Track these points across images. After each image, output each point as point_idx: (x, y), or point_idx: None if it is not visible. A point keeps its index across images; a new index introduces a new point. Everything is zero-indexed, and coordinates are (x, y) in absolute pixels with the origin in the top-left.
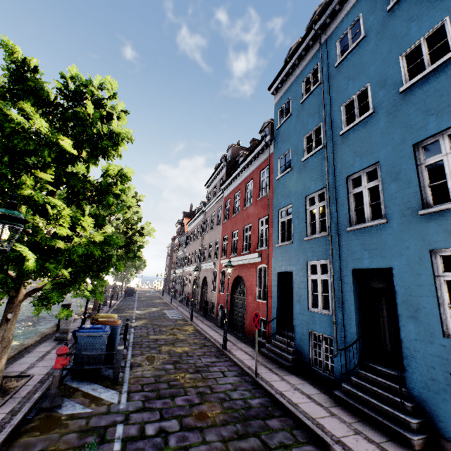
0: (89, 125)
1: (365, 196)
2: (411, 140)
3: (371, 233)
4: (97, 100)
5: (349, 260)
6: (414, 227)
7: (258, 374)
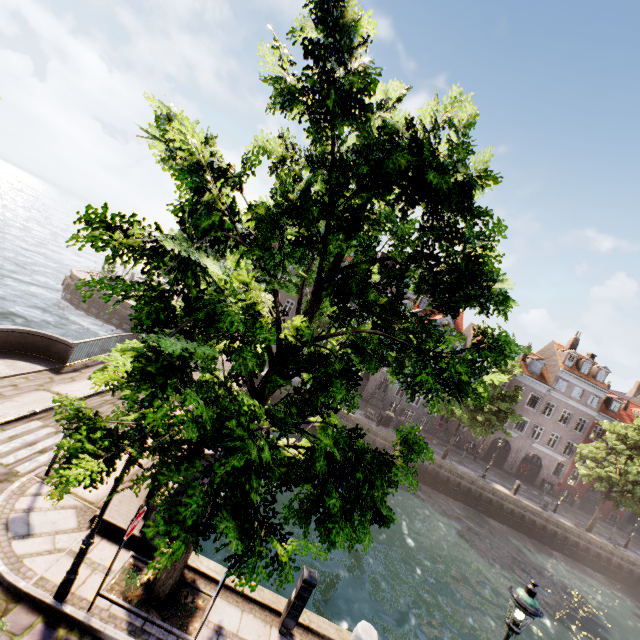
0: None
1: None
2: None
3: None
4: None
5: None
6: None
7: None
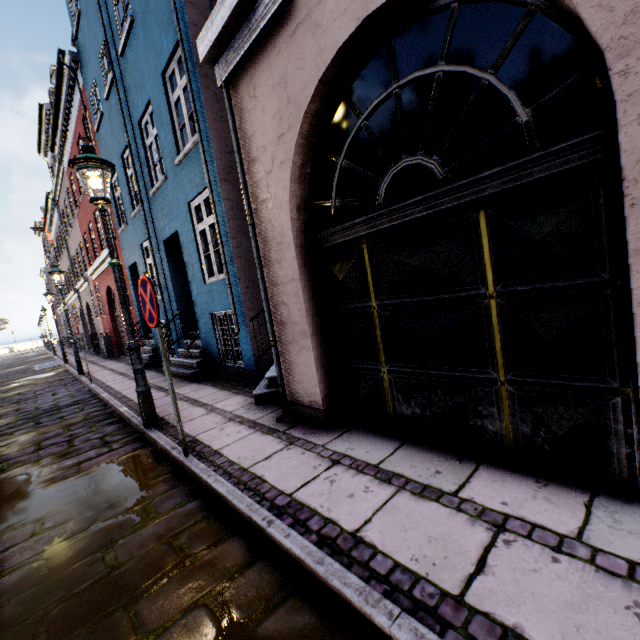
0: None
1: (155, 149)
2: (160, 68)
3: (163, 195)
4: None
5: (160, 232)
6: (179, 181)
7: (100, 381)
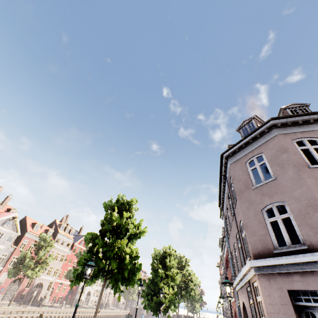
0: (168, 262)
1: None
2: None
3: None
4: (169, 253)
5: None
6: None
7: None
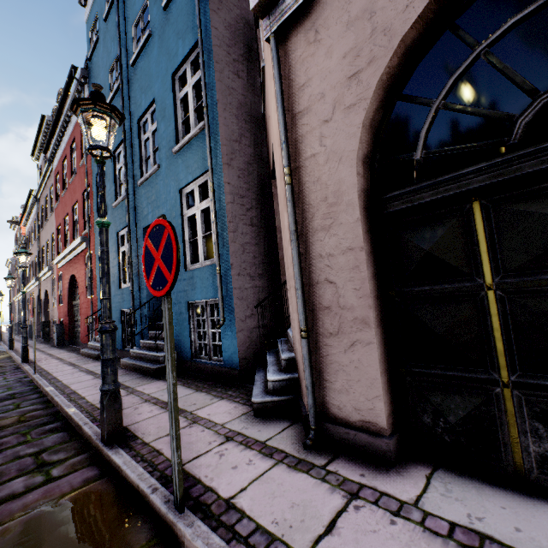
0: None
1: (151, 143)
2: (171, 69)
3: (152, 183)
4: None
5: (141, 219)
6: (173, 169)
7: (45, 371)
